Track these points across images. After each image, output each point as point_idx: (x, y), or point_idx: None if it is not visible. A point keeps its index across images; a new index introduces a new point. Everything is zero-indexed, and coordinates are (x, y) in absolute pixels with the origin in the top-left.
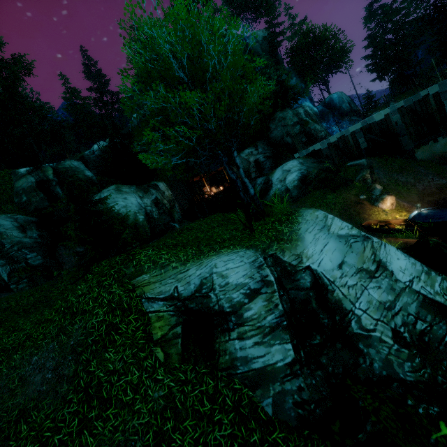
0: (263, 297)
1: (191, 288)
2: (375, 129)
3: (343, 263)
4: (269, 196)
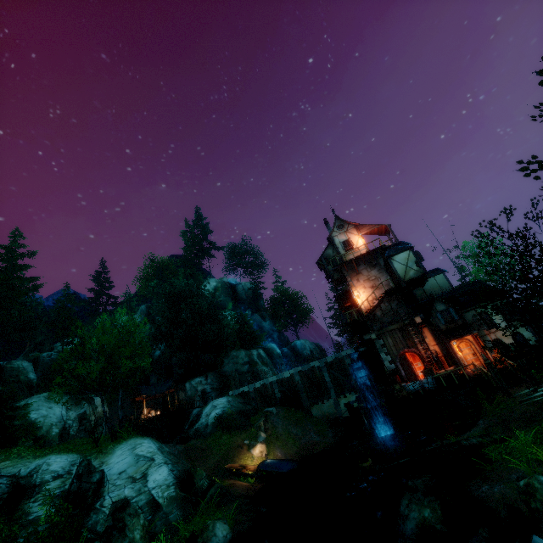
0: (62, 480)
1: (28, 470)
2: (285, 383)
3: (124, 471)
4: (193, 429)
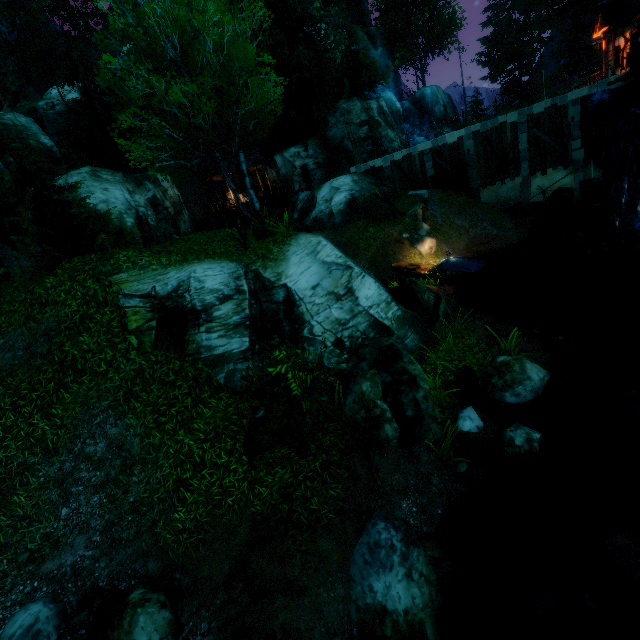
0: (234, 302)
1: (168, 289)
2: (445, 154)
3: (318, 286)
4: (309, 219)
